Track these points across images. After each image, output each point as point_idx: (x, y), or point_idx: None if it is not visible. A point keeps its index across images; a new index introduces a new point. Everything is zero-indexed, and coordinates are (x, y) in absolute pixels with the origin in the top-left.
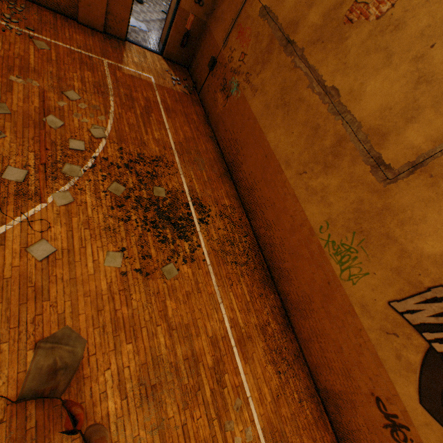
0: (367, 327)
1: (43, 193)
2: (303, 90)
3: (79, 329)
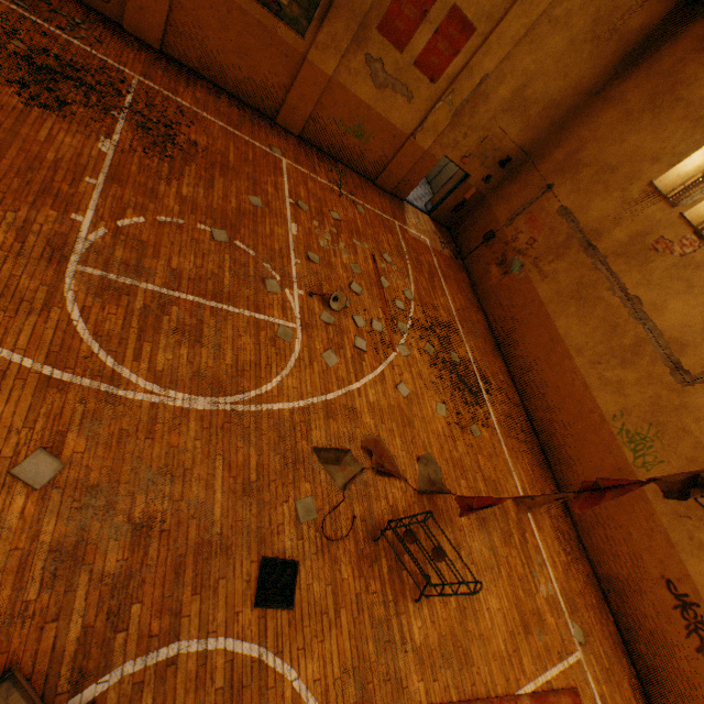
0: (659, 511)
1: (393, 344)
2: (603, 290)
3: (434, 457)
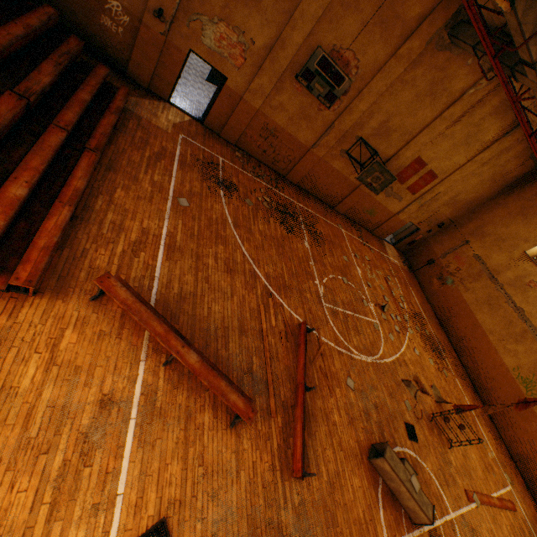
0: None
1: (406, 327)
2: (502, 302)
3: (435, 385)
